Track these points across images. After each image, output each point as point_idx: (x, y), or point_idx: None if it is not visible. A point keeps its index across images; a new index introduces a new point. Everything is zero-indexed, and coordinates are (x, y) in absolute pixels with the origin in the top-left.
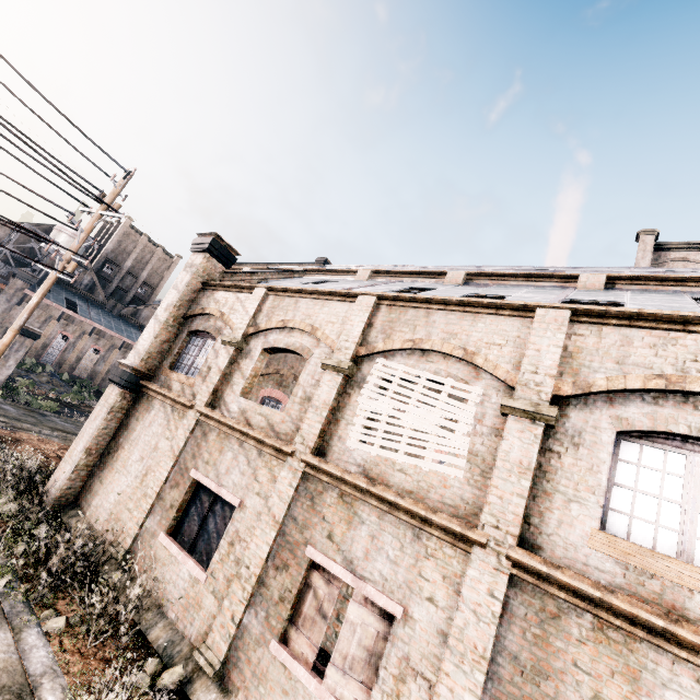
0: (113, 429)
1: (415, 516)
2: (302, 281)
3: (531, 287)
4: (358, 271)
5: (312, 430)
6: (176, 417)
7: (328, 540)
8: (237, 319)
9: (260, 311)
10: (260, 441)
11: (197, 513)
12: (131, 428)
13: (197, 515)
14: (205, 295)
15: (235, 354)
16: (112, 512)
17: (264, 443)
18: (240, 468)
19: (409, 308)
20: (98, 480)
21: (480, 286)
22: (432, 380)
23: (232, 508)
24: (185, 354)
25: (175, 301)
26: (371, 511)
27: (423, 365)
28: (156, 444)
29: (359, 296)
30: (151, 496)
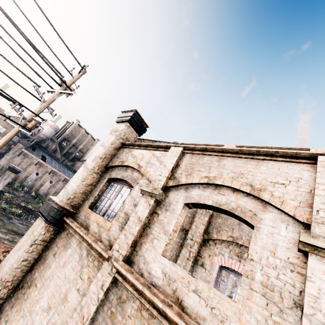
0: (32, 260)
1: None
2: None
3: None
4: (224, 145)
5: None
6: (90, 264)
7: None
8: (155, 172)
9: (178, 166)
10: None
11: None
12: (47, 263)
13: None
14: (123, 152)
15: (154, 205)
16: None
17: None
18: None
19: None
20: (4, 320)
21: None
22: None
23: None
24: (103, 197)
25: (101, 154)
26: None
27: None
28: (66, 294)
29: (320, 157)
30: None
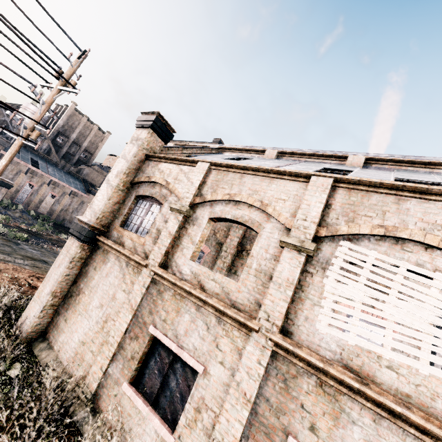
0: (74, 275)
1: (426, 432)
2: (223, 157)
3: (430, 173)
4: (266, 151)
5: (277, 308)
6: (131, 272)
7: (311, 433)
8: (183, 189)
9: (204, 183)
10: (220, 310)
11: (157, 367)
12: (90, 276)
13: (157, 369)
14: (149, 165)
15: (183, 221)
16: (76, 351)
17: (224, 313)
18: (199, 333)
19: (373, 193)
20: (63, 319)
21: (380, 169)
22: (415, 271)
23: (193, 370)
24: (133, 215)
25: (124, 169)
26: (362, 411)
27: (400, 254)
28: (114, 295)
29: (312, 177)
30: (112, 344)
